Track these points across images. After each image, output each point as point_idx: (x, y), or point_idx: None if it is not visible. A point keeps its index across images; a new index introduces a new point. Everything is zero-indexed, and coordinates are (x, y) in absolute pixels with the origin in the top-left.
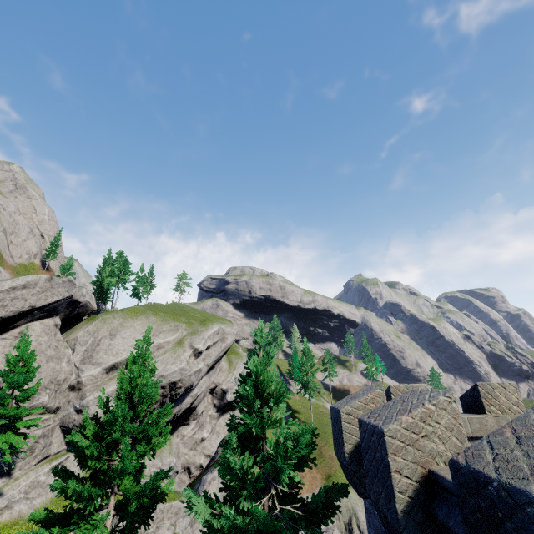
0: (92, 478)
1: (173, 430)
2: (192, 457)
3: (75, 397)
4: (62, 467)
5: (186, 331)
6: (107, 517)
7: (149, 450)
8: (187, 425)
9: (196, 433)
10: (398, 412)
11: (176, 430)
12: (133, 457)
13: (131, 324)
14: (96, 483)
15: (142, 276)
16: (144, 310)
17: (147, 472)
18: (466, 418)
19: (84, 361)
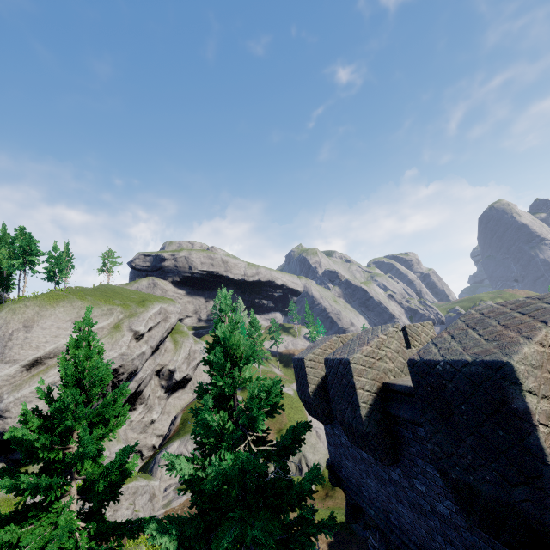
0: (43, 471)
1: None
2: (143, 440)
3: None
4: (4, 468)
5: (122, 314)
6: (71, 503)
7: (109, 432)
8: (134, 411)
9: (145, 416)
10: (358, 346)
11: None
12: None
13: (51, 313)
14: (52, 474)
15: (56, 256)
16: (66, 295)
17: None
18: None
19: None
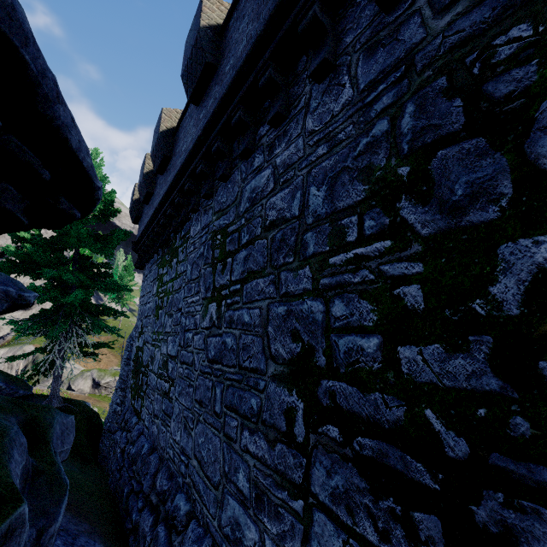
0: None
1: None
2: None
3: None
4: None
5: None
6: None
7: None
8: None
9: None
10: None
11: None
12: None
13: None
14: None
15: None
16: None
17: None
18: None
19: None
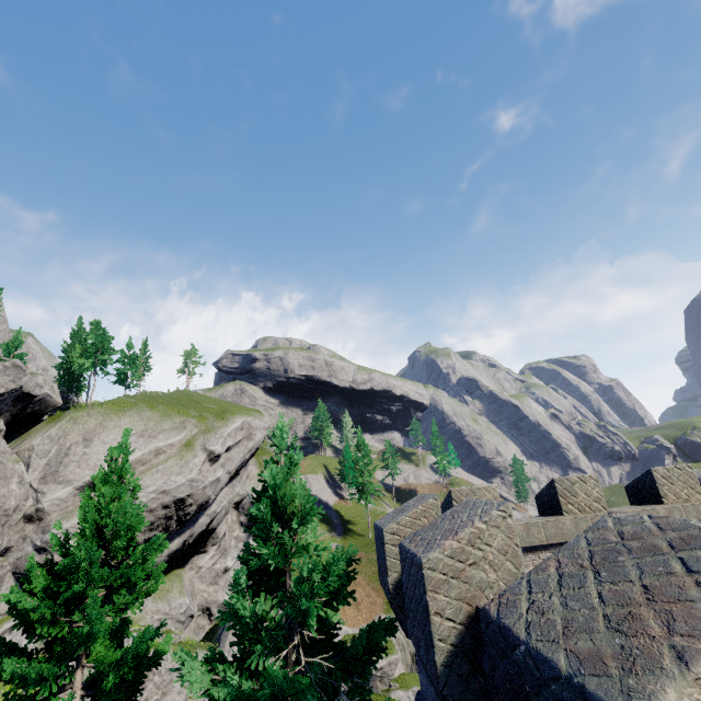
0: (48, 649)
1: (185, 561)
2: (212, 594)
3: (34, 531)
4: (1, 639)
5: (197, 429)
6: (71, 700)
7: (134, 601)
8: (204, 554)
9: (217, 562)
10: (443, 534)
11: (189, 561)
12: (109, 613)
13: (115, 424)
14: (52, 656)
15: (130, 355)
16: (135, 403)
17: (148, 622)
18: (540, 522)
19: (46, 480)
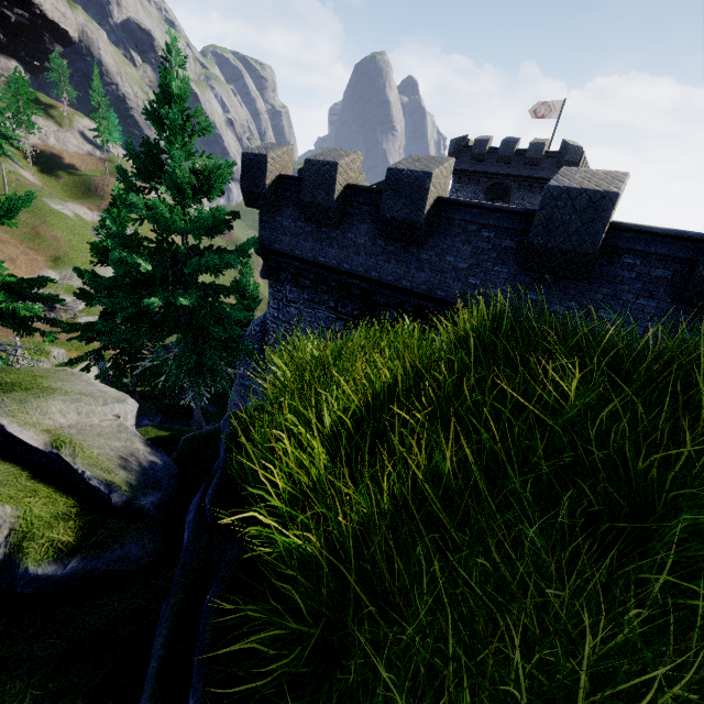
0: None
1: None
2: None
3: None
4: None
5: None
6: None
7: None
8: None
9: None
10: (339, 157)
11: None
12: None
13: None
14: None
15: None
16: None
17: None
18: None
19: None
